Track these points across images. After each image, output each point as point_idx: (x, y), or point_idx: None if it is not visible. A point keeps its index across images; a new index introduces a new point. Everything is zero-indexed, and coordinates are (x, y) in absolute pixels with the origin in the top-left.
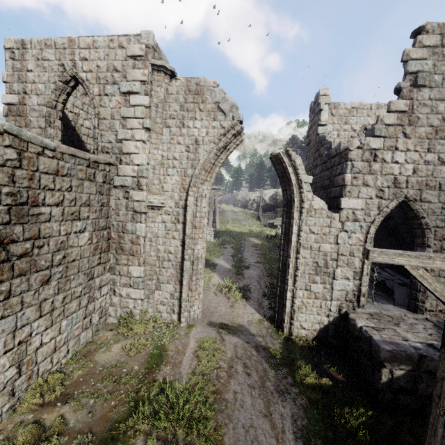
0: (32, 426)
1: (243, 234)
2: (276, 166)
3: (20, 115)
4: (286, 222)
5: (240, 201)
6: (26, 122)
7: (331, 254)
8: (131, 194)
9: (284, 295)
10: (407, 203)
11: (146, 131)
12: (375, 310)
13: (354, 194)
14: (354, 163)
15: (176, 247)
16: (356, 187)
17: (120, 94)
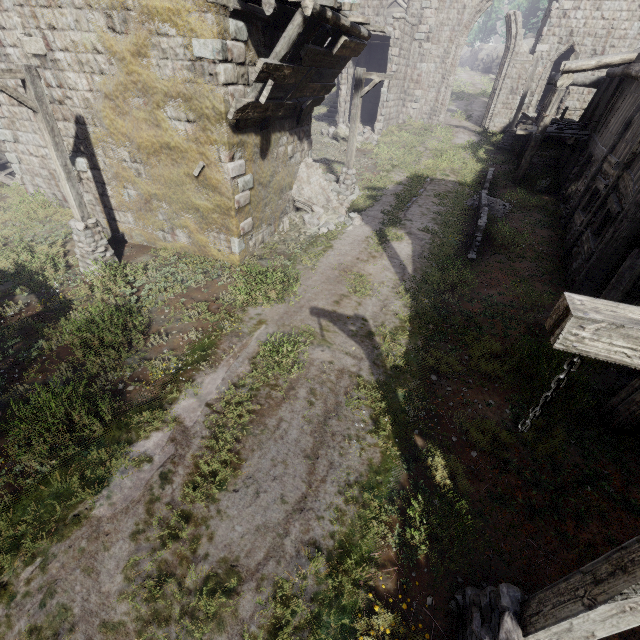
0: (397, 131)
1: (475, 95)
2: (507, 23)
3: None
4: (502, 62)
5: (483, 61)
6: None
7: (521, 82)
8: (423, 45)
9: (490, 107)
10: (573, 47)
11: (438, 1)
12: (534, 114)
13: (545, 42)
14: (551, 20)
15: (439, 79)
16: (547, 37)
17: None
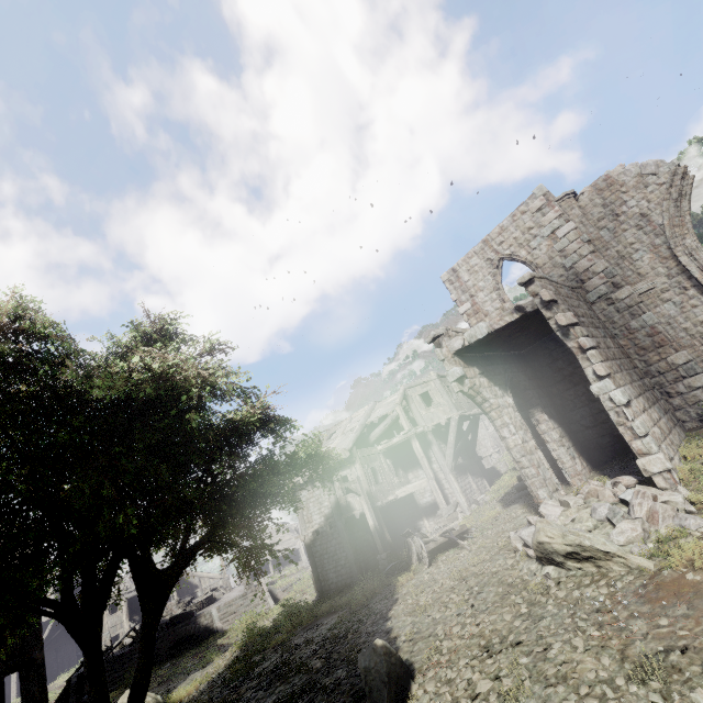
0: None
1: None
2: None
3: (477, 312)
4: None
5: None
6: (484, 314)
7: None
8: (613, 297)
9: None
10: None
11: (588, 244)
12: None
13: None
14: None
15: None
16: None
17: (545, 239)
